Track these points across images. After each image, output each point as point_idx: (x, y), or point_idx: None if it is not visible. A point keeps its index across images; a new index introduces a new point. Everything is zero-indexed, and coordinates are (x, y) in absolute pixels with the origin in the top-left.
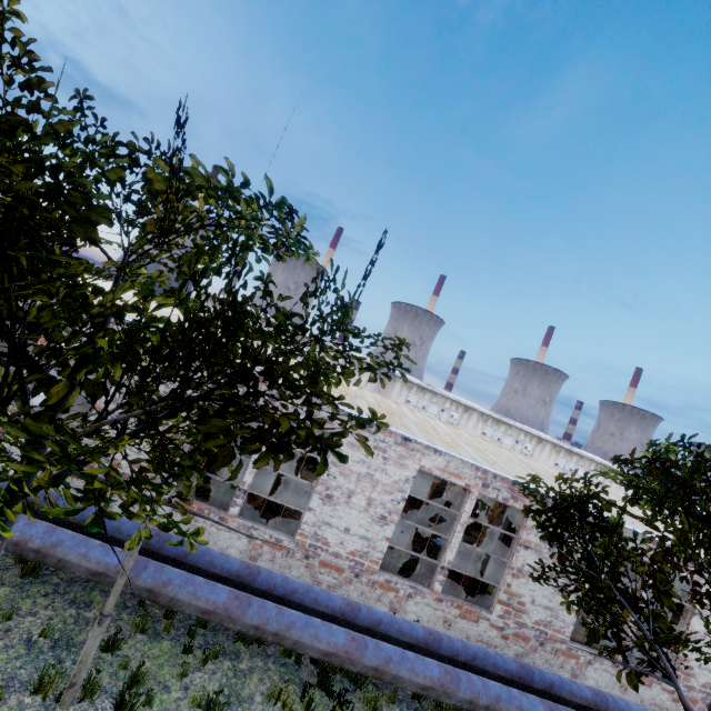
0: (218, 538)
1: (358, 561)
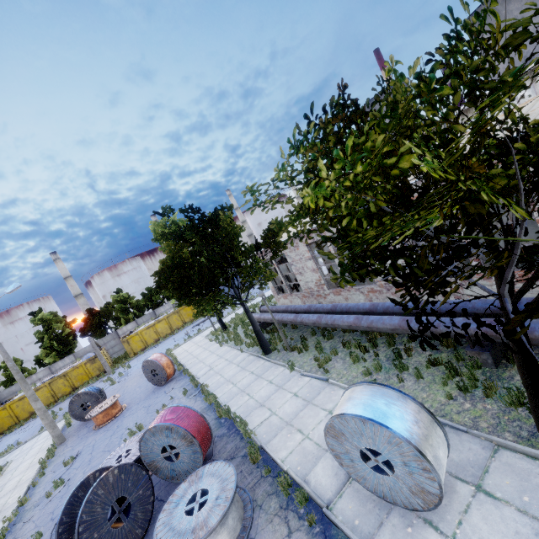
0: (353, 298)
1: None
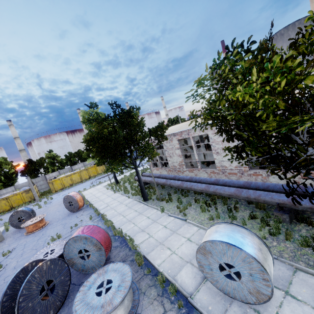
0: (200, 175)
1: (239, 169)
